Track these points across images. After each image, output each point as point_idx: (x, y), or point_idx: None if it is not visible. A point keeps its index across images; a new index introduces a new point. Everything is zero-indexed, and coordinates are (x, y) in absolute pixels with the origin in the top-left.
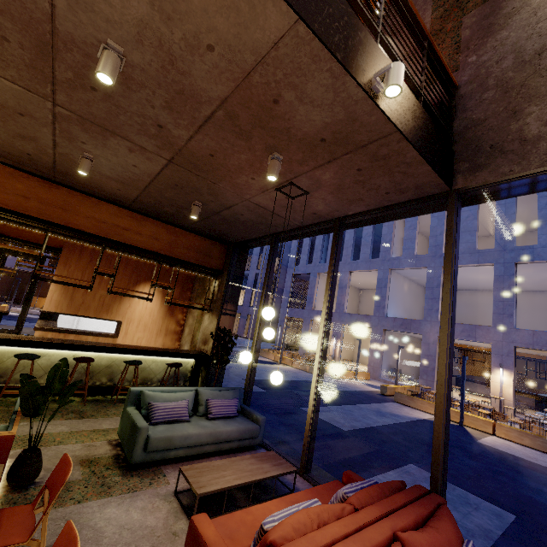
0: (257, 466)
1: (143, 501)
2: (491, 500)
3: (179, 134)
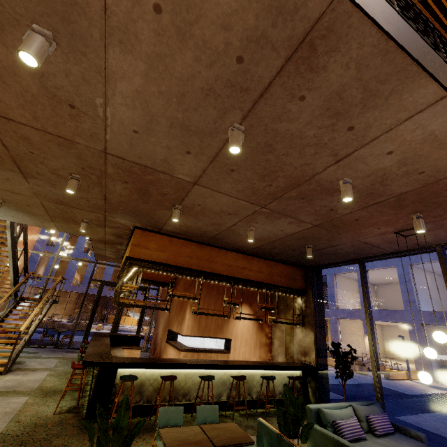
0: None
1: None
2: None
3: (342, 212)
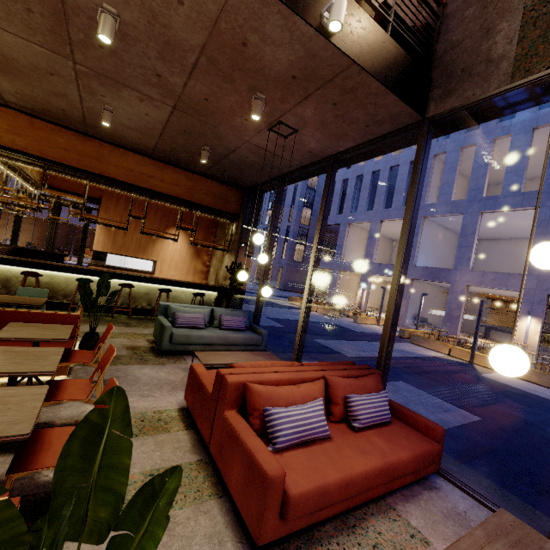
0: (253, 357)
1: (168, 369)
2: (465, 408)
3: (175, 82)
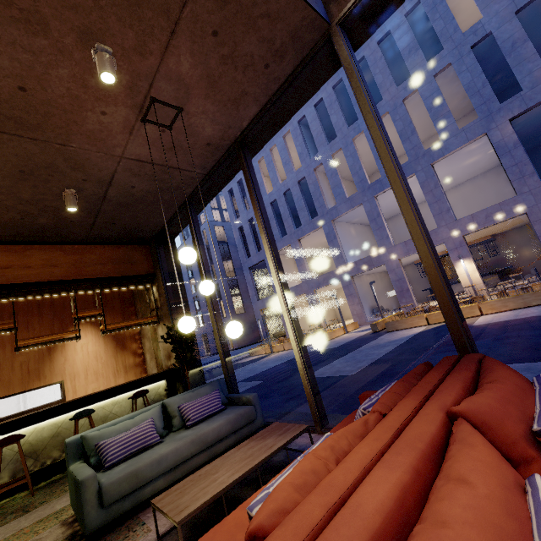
0: (259, 446)
1: None
2: (513, 361)
3: None
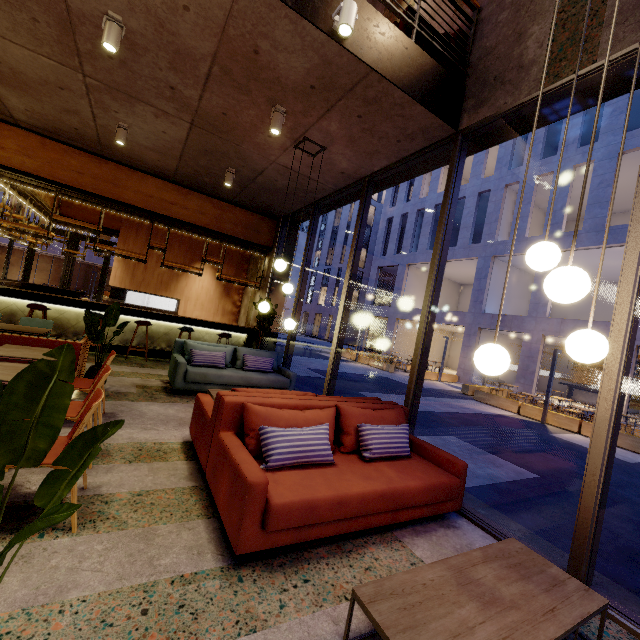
0: None
1: (179, 407)
2: (522, 465)
3: (190, 94)
